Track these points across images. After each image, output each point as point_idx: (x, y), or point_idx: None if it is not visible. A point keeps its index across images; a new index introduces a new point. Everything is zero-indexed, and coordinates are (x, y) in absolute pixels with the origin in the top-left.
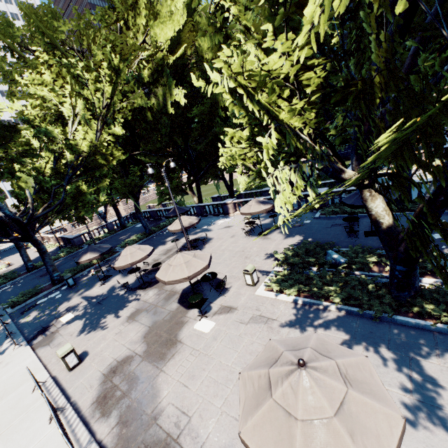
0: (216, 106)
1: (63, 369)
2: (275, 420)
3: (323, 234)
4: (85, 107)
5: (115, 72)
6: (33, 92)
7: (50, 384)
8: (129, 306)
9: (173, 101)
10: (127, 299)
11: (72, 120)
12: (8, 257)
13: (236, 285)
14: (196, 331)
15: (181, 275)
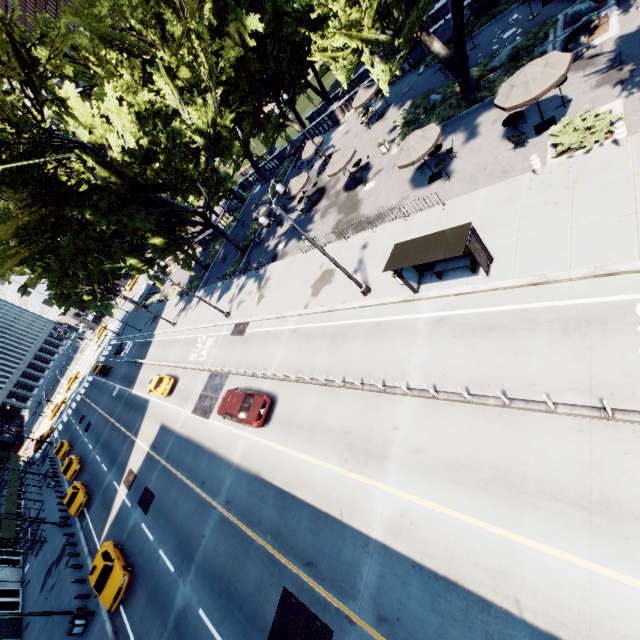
0: (280, 7)
1: (308, 248)
2: (405, 154)
3: (427, 86)
4: (177, 88)
5: (198, 37)
6: (139, 99)
7: (309, 251)
8: (316, 216)
9: (248, 32)
10: (310, 216)
11: (179, 107)
12: (165, 287)
13: (377, 160)
14: (366, 191)
15: (344, 163)
